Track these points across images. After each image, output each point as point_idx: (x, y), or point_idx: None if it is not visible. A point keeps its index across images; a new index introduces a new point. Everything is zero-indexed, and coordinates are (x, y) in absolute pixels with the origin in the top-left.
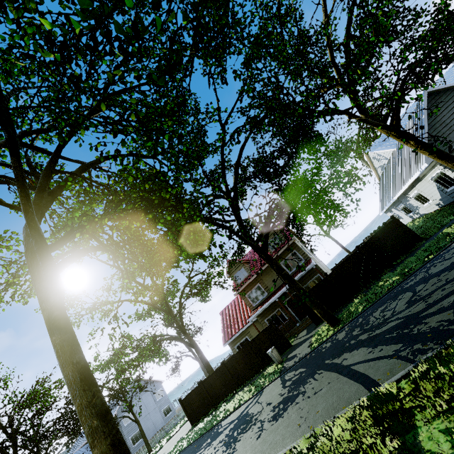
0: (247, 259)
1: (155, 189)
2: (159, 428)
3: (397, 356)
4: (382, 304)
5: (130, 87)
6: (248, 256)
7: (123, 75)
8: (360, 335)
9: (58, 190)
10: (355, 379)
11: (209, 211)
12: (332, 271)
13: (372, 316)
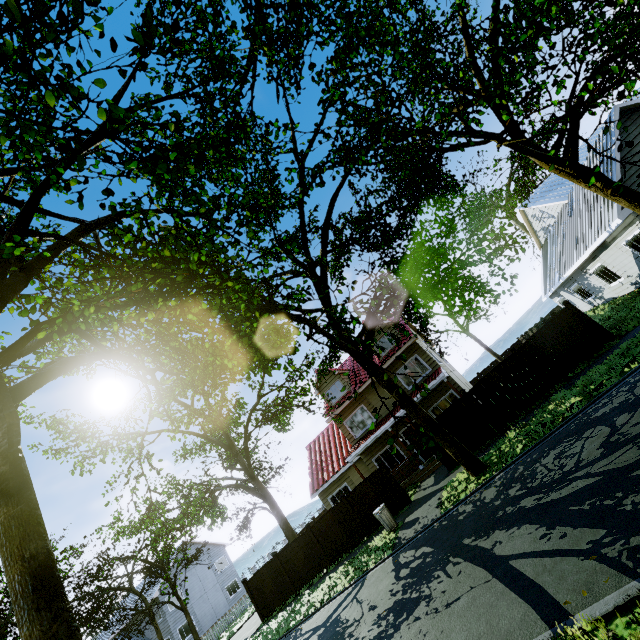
0: (346, 367)
1: (181, 257)
2: (220, 615)
3: (598, 555)
4: (556, 444)
5: (153, 101)
6: (348, 363)
7: (44, 7)
8: (522, 498)
9: (37, 263)
10: (519, 592)
11: (270, 294)
12: (473, 387)
13: (541, 465)
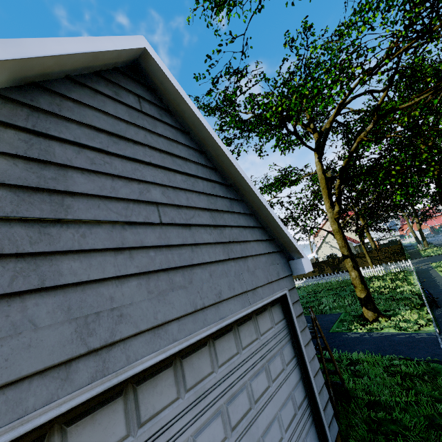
0: None
1: None
2: None
3: None
4: None
5: None
6: None
7: None
8: None
9: None
10: None
11: None
12: None
13: None
